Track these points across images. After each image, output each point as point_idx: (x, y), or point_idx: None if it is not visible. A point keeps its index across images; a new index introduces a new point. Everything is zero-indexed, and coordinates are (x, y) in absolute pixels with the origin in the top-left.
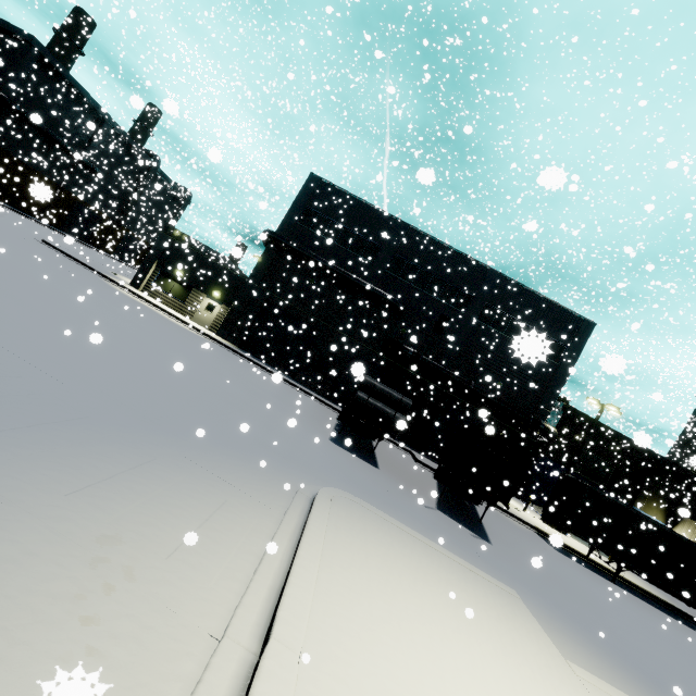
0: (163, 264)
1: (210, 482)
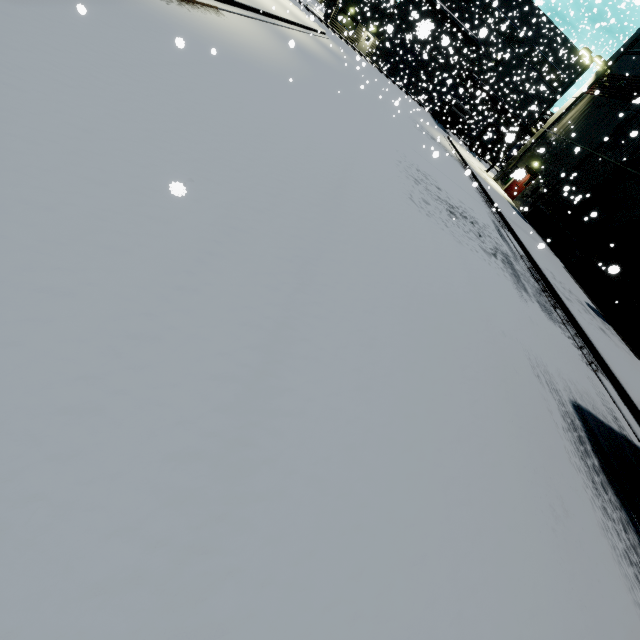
0: (342, 3)
1: (434, 129)
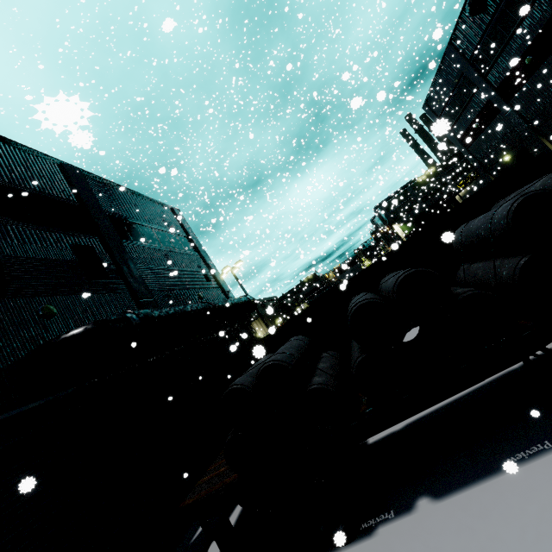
0: None
1: None
